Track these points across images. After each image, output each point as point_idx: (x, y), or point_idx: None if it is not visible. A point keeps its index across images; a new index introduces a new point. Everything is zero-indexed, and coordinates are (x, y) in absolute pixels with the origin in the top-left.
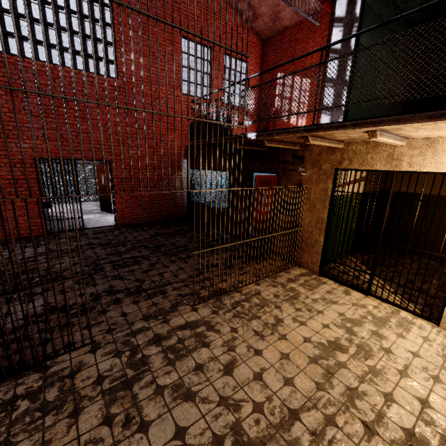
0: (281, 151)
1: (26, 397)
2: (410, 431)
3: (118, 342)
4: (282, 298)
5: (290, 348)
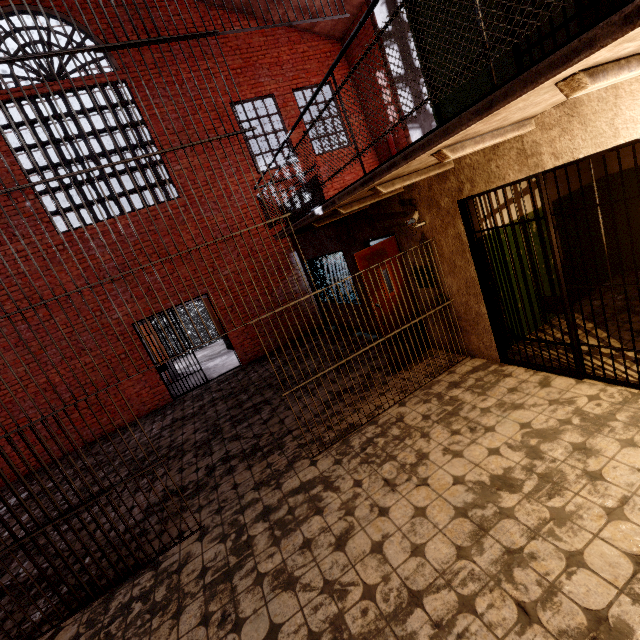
0: (385, 202)
1: (139, 599)
2: (599, 613)
3: (225, 523)
4: (434, 419)
5: (430, 498)
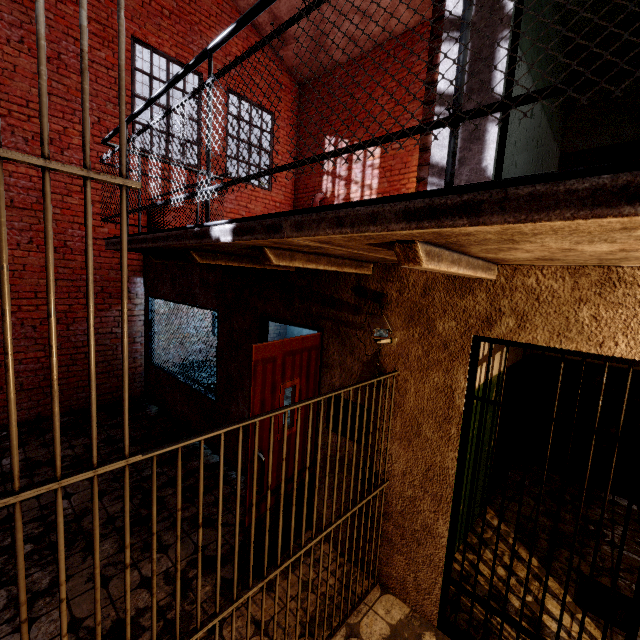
0: (328, 276)
1: None
2: None
3: None
4: None
5: None
